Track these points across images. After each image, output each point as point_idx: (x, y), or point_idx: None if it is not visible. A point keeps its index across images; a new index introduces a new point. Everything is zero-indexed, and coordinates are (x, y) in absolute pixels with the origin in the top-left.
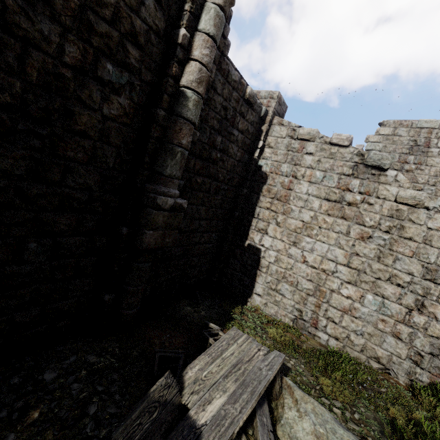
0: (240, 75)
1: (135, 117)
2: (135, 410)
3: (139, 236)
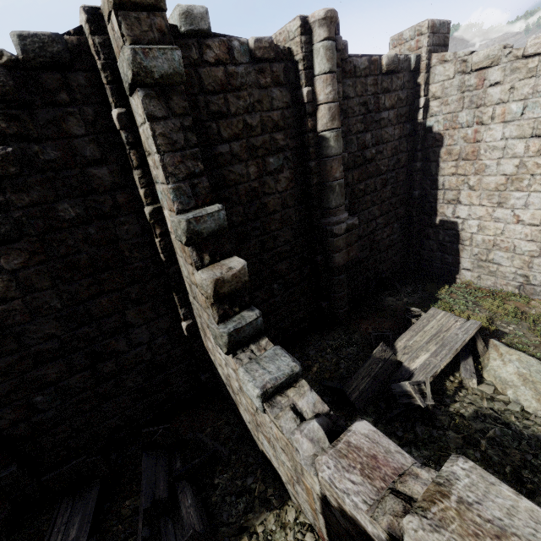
0: (368, 57)
1: (296, 178)
2: (366, 362)
3: (330, 259)
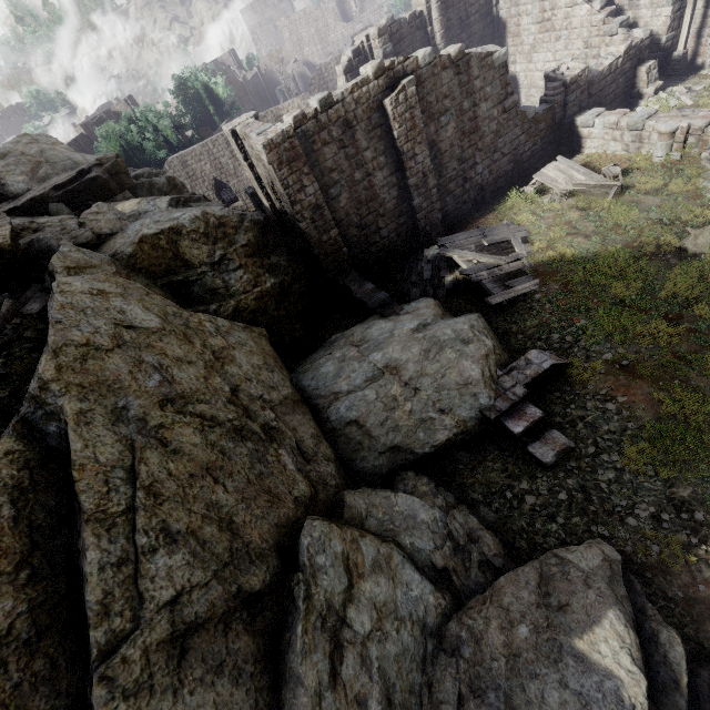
0: None
1: None
2: None
3: None
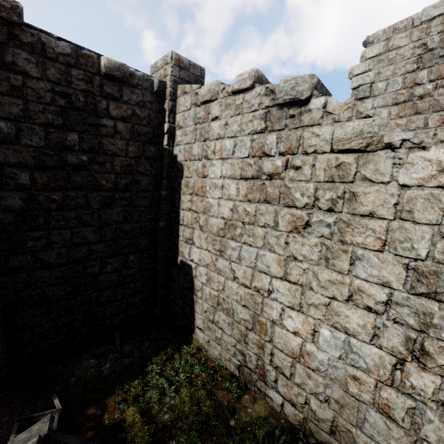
0: (74, 46)
1: None
2: None
3: None
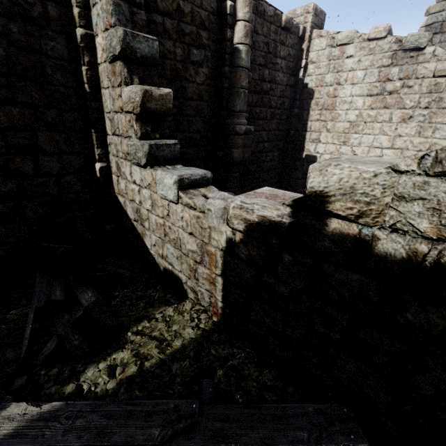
0: (274, 9)
1: (212, 78)
2: None
3: (230, 154)
